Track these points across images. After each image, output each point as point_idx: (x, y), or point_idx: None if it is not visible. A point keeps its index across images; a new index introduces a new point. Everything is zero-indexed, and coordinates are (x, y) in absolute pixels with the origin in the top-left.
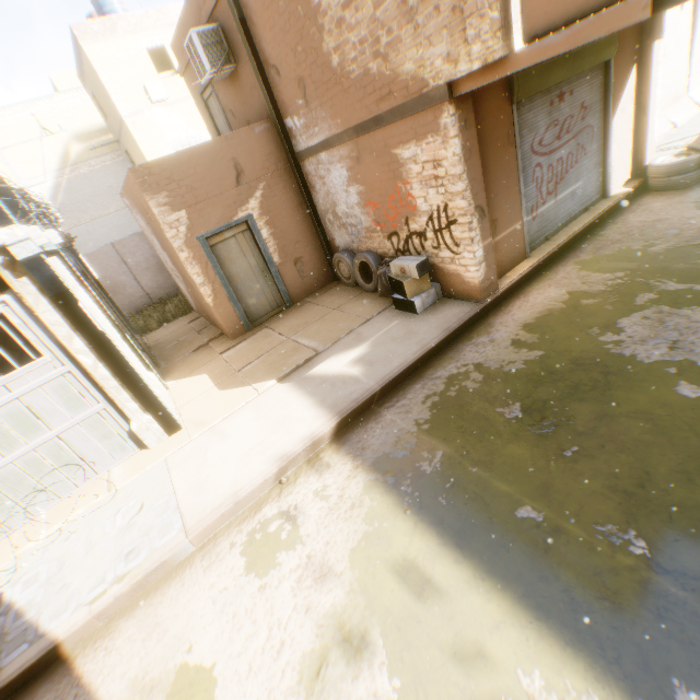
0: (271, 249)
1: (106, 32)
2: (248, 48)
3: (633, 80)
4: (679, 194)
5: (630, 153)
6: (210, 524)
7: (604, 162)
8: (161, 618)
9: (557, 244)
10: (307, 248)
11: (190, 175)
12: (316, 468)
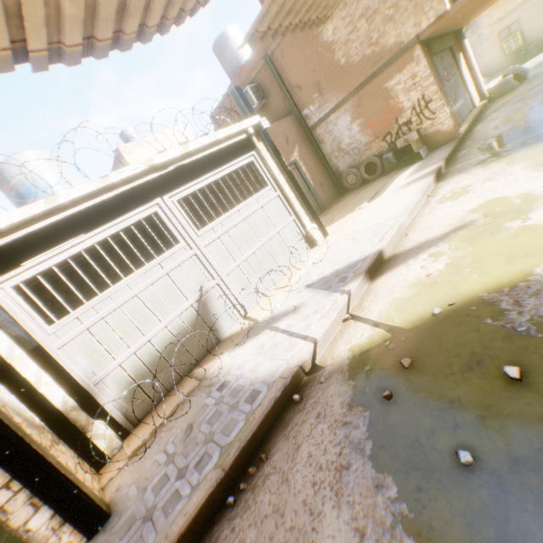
0: (308, 178)
1: (136, 147)
2: (281, 83)
3: (461, 58)
4: (512, 91)
5: (474, 89)
6: (410, 210)
7: (466, 91)
8: (428, 226)
9: (471, 119)
10: (323, 178)
11: None
12: (442, 186)
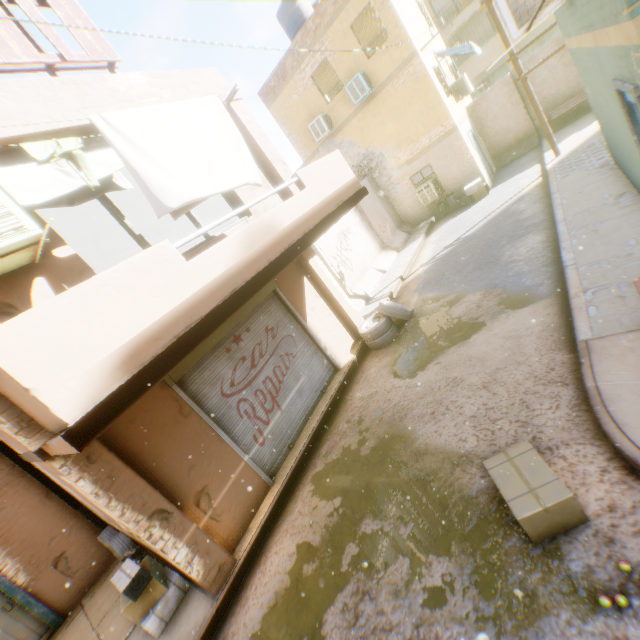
0: (13, 571)
1: None
2: None
3: (311, 284)
4: (386, 353)
5: (343, 326)
6: None
7: (320, 348)
8: None
9: (296, 455)
10: (72, 536)
11: None
12: None
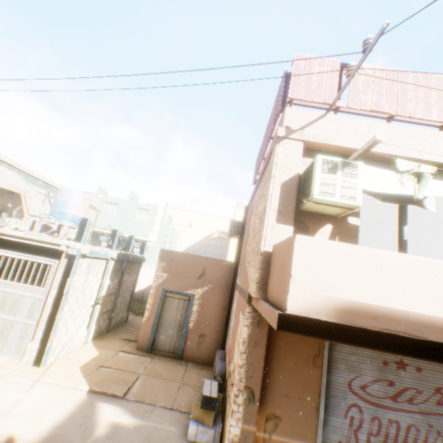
0: (192, 318)
1: None
2: (240, 233)
3: None
4: None
5: None
6: None
7: None
8: None
9: None
10: (213, 333)
11: (181, 263)
12: None
